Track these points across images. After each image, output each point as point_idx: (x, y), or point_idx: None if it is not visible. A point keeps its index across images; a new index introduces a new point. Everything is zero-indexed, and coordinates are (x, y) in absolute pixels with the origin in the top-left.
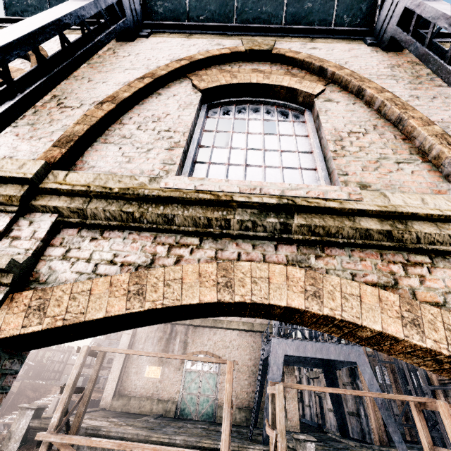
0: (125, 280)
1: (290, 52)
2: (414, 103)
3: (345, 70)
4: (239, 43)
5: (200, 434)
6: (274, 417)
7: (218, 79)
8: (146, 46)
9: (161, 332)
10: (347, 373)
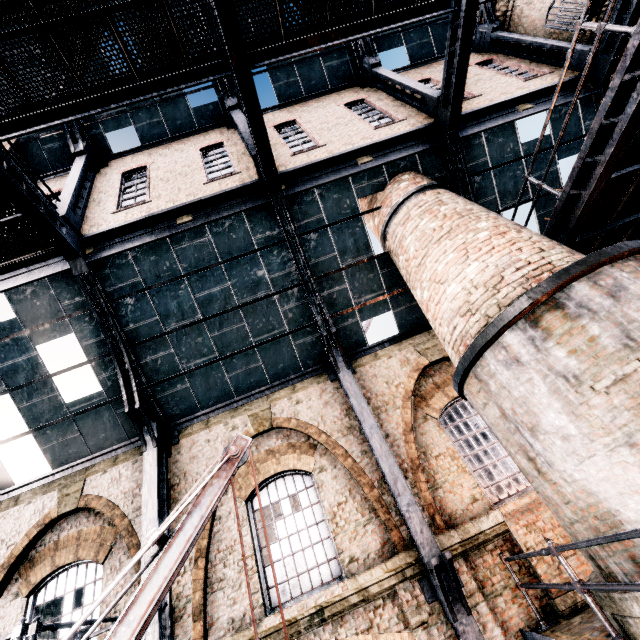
0: None
1: (284, 422)
2: (364, 462)
3: (323, 436)
4: (247, 419)
5: None
6: None
7: (250, 481)
8: (184, 458)
9: None
10: None
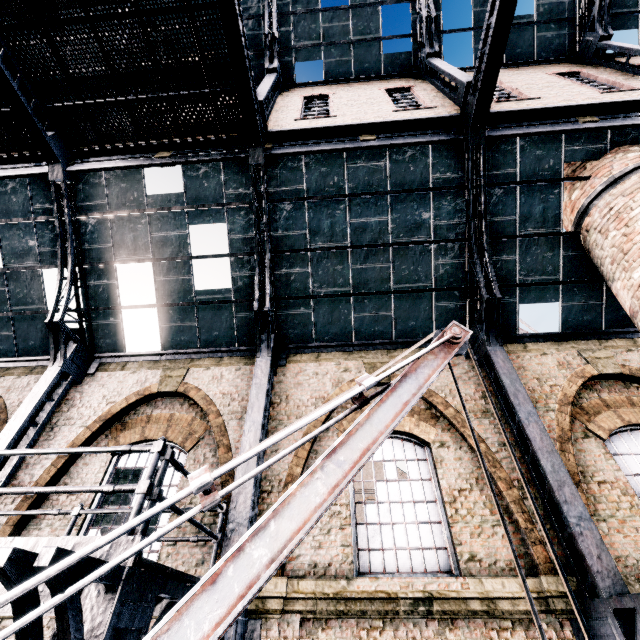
0: None
1: None
2: (501, 454)
3: (450, 410)
4: (362, 366)
5: None
6: None
7: None
8: (289, 381)
9: None
10: None
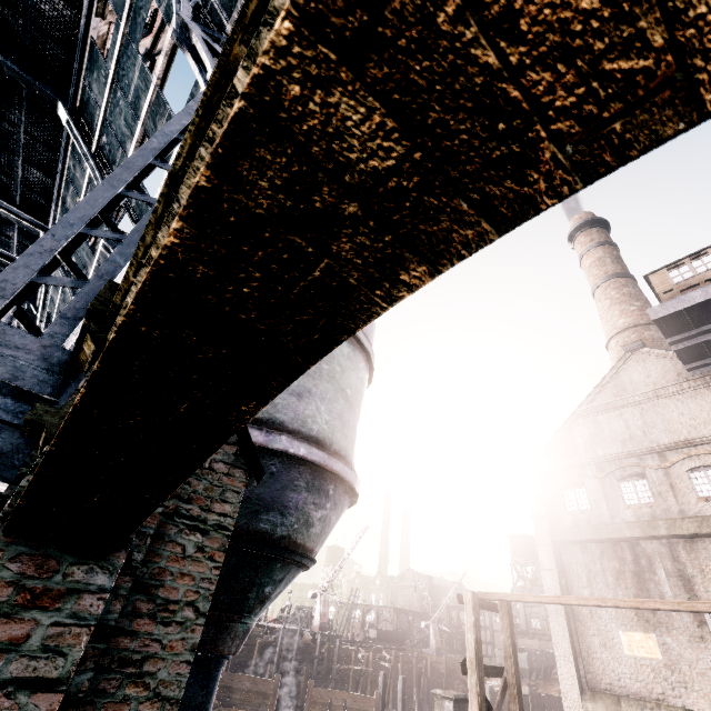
0: None
1: None
2: None
3: None
4: None
5: None
6: None
7: None
8: None
9: (612, 561)
10: None
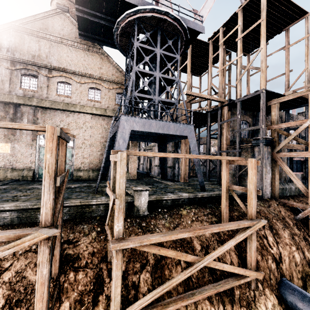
0: None
1: None
2: None
3: None
4: None
5: None
6: (115, 180)
7: None
8: None
9: (1, 112)
10: (173, 145)
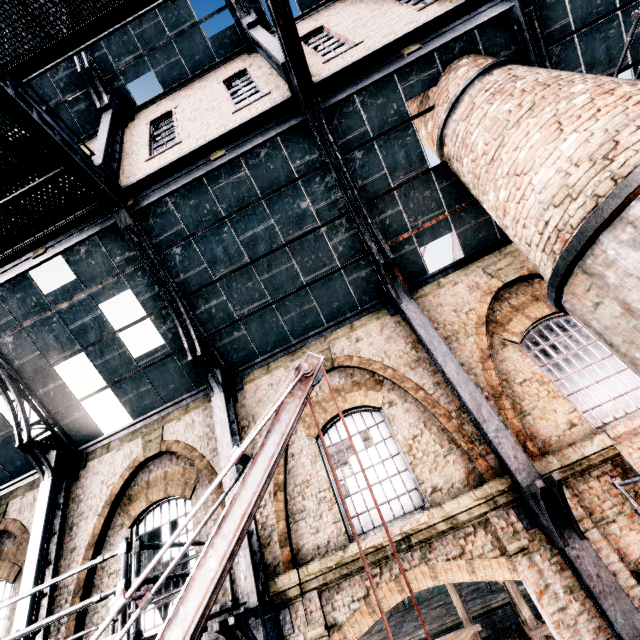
0: (365, 608)
1: (346, 361)
2: (438, 394)
3: (389, 371)
4: None
5: (440, 614)
6: None
7: (318, 419)
8: (250, 402)
9: None
10: None
